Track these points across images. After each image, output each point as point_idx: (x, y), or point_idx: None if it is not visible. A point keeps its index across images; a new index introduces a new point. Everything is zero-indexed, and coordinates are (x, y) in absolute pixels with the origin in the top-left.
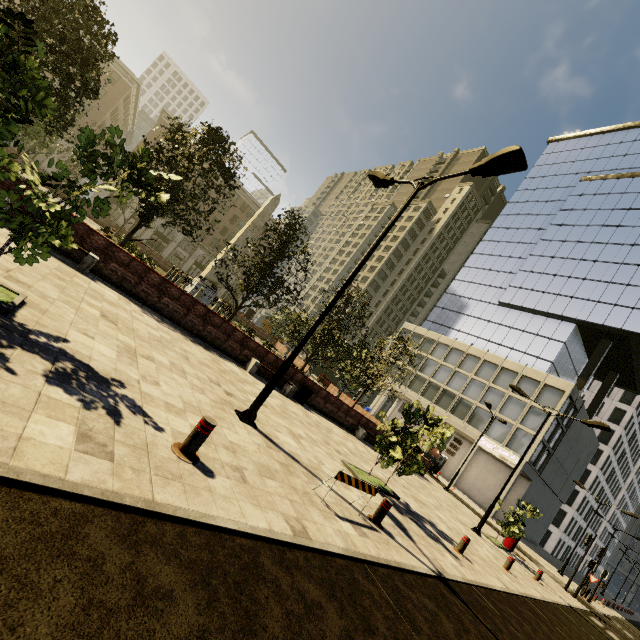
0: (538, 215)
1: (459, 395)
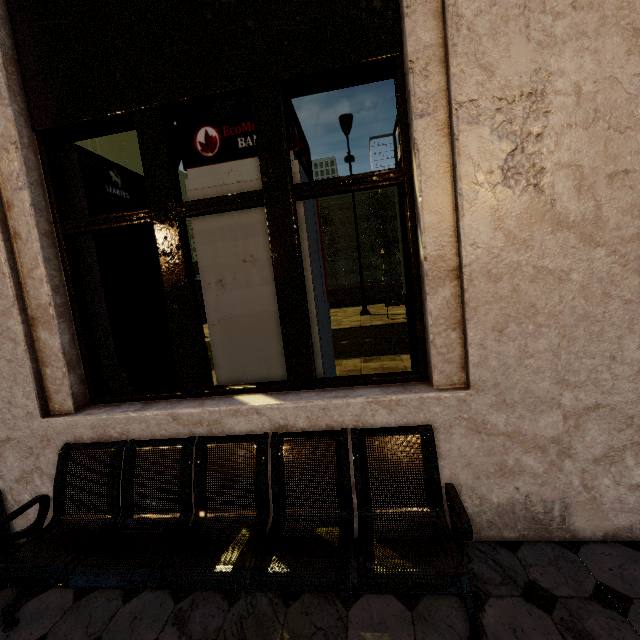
0: None
1: None
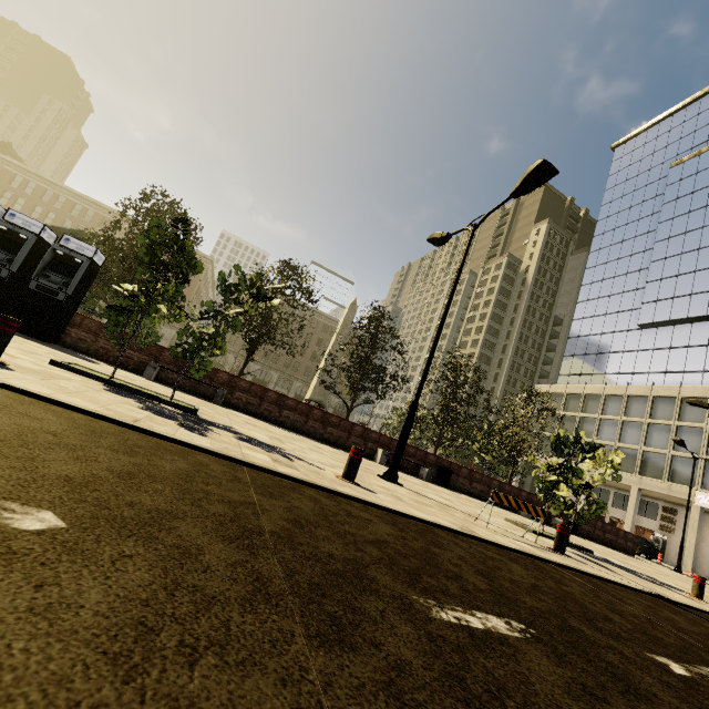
0: (639, 219)
1: (641, 449)
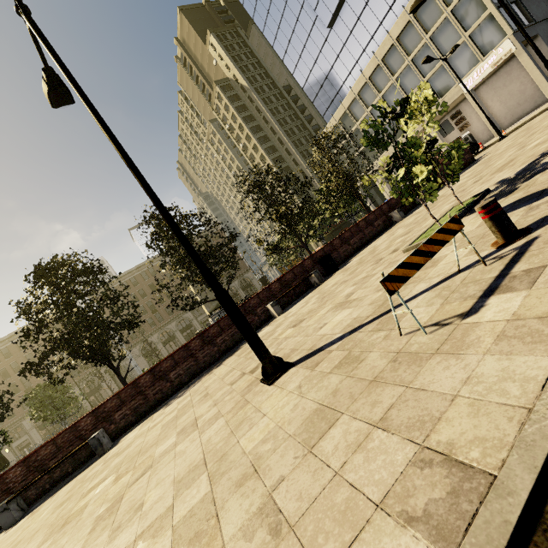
0: None
1: None
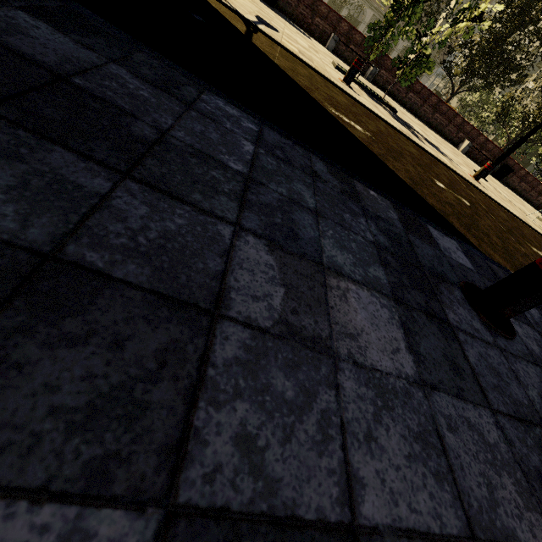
0: None
1: None
